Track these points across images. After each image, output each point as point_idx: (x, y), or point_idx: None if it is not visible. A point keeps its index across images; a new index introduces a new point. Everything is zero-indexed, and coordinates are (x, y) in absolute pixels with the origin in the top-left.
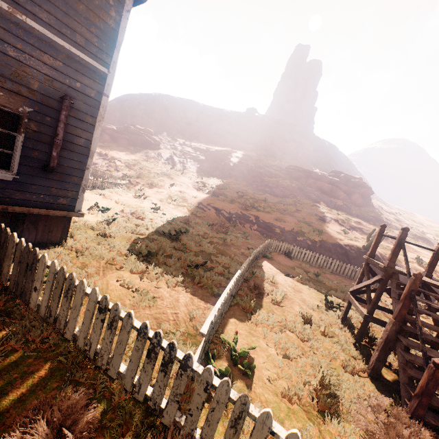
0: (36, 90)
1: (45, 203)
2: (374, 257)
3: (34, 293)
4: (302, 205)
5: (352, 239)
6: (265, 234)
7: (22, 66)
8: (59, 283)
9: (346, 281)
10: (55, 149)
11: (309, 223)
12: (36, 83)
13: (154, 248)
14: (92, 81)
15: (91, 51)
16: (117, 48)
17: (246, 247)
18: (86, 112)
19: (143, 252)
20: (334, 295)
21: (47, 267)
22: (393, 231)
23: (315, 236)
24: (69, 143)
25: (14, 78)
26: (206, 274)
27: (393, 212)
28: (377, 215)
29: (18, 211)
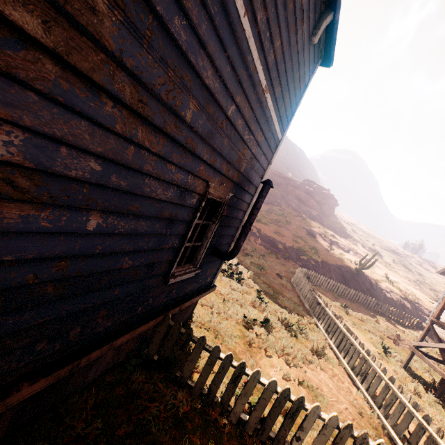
0: (241, 172)
1: (199, 286)
2: (363, 278)
3: (295, 442)
4: (287, 215)
5: (342, 259)
6: (269, 250)
7: (244, 149)
8: (342, 439)
9: (355, 307)
10: (244, 239)
11: (303, 238)
12: (244, 164)
13: (245, 302)
14: (269, 151)
15: (282, 120)
16: (294, 113)
17: (274, 273)
18: (255, 184)
19: (253, 316)
20: (369, 331)
21: (318, 417)
22: (357, 245)
23: (316, 256)
24: (234, 218)
25: (236, 164)
26: (301, 332)
27: (349, 223)
28: (342, 227)
29: (185, 306)
